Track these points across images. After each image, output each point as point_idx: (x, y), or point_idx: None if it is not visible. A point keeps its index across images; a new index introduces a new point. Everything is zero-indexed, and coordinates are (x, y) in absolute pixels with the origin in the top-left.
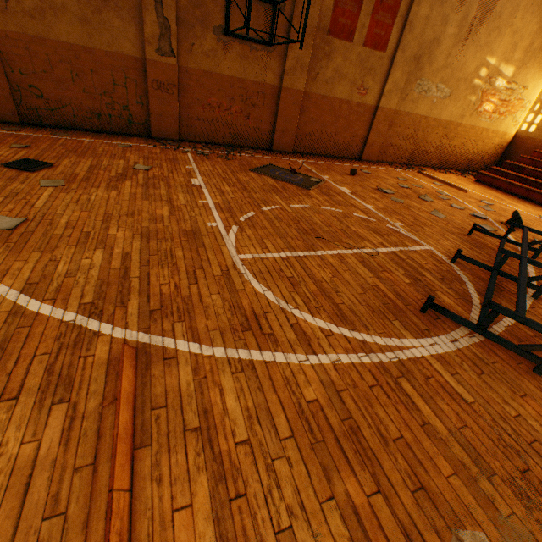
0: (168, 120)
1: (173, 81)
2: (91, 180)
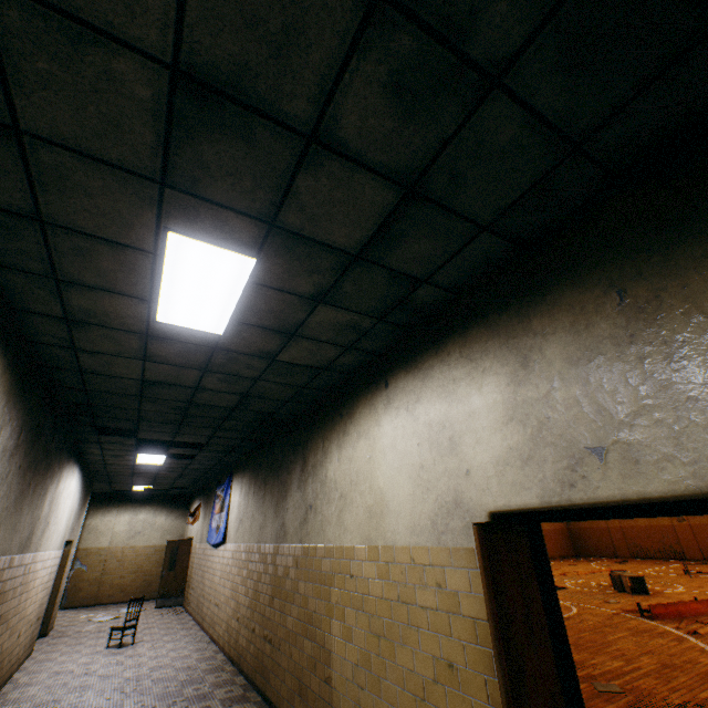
0: (691, 549)
1: (687, 530)
2: (633, 563)
